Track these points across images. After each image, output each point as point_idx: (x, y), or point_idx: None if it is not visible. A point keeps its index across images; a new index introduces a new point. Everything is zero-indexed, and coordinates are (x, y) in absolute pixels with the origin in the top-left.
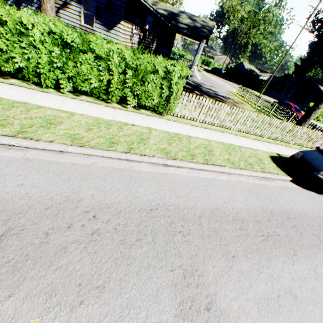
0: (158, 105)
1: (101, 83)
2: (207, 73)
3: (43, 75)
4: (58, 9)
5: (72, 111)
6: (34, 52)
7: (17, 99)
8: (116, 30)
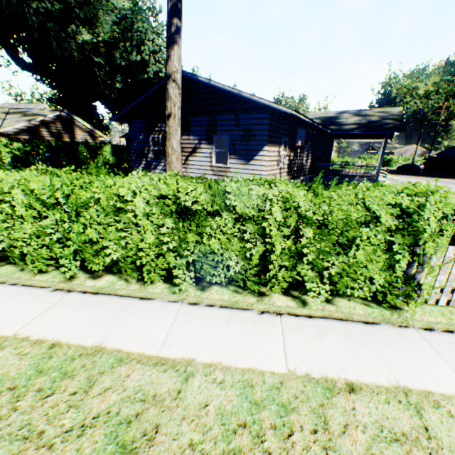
0: (386, 288)
1: (248, 261)
2: (395, 176)
3: (146, 267)
4: (187, 157)
5: (187, 357)
6: (135, 231)
7: (86, 338)
8: (258, 158)
